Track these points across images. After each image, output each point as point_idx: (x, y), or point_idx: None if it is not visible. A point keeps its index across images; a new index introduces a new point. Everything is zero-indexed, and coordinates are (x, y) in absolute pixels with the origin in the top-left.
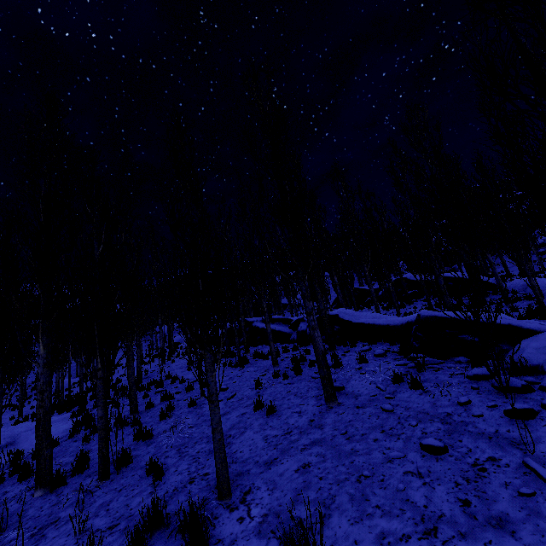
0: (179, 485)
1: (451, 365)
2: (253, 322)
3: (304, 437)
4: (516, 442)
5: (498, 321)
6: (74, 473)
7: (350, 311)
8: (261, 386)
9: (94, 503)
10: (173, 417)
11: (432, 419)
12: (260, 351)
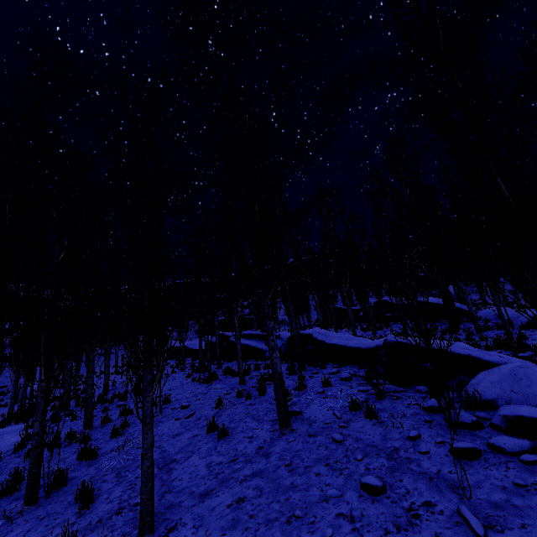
0: (105, 515)
1: (411, 394)
2: (231, 336)
3: (247, 466)
4: (455, 485)
5: (459, 351)
6: (2, 495)
7: (324, 331)
8: (222, 406)
9: (10, 533)
10: (125, 435)
11: (378, 453)
12: (233, 367)
